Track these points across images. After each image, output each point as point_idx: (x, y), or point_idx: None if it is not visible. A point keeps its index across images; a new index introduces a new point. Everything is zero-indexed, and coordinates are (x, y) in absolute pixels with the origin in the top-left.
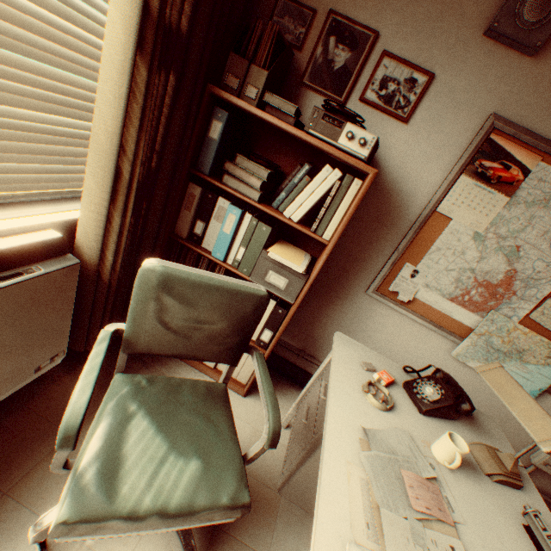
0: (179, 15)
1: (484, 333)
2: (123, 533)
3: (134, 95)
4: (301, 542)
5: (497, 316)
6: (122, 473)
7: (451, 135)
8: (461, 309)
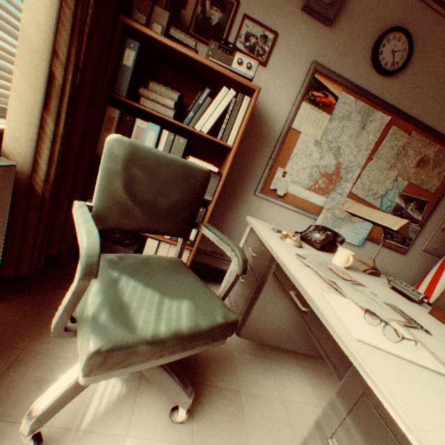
0: None
1: (330, 208)
2: (145, 365)
3: (65, 1)
4: (258, 375)
5: (335, 195)
6: (132, 313)
7: (293, 75)
8: (315, 195)
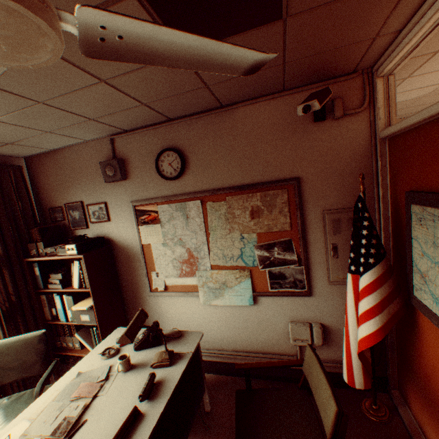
0: None
1: (203, 284)
2: None
3: None
4: None
5: (201, 272)
6: None
7: (126, 215)
8: (187, 278)
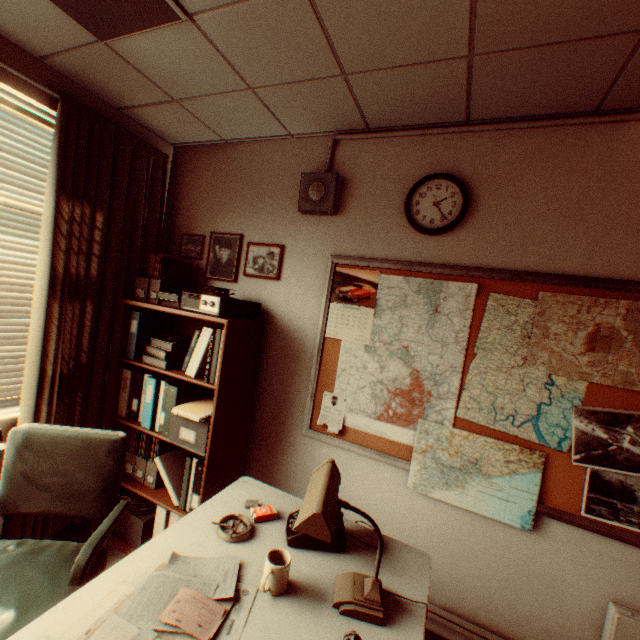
0: (85, 270)
1: (426, 449)
2: None
3: (53, 320)
4: None
5: (428, 424)
6: None
7: (312, 277)
8: (393, 426)
